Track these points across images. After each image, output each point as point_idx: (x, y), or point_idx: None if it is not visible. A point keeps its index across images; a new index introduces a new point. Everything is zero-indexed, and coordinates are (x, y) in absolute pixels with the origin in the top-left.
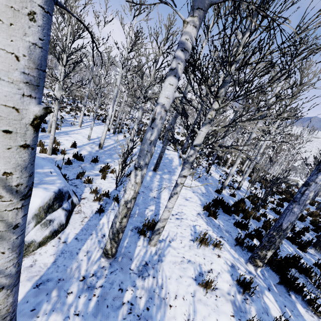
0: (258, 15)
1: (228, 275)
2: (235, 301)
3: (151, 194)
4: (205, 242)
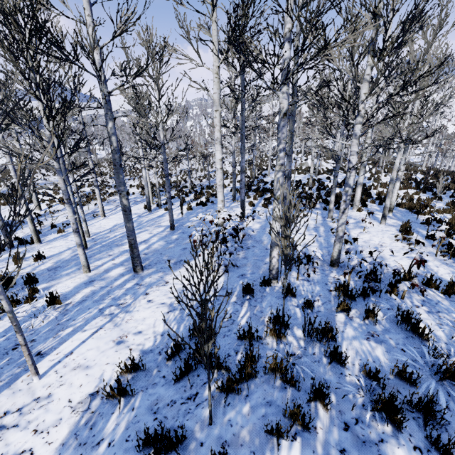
0: None
1: None
2: None
3: (41, 346)
4: None
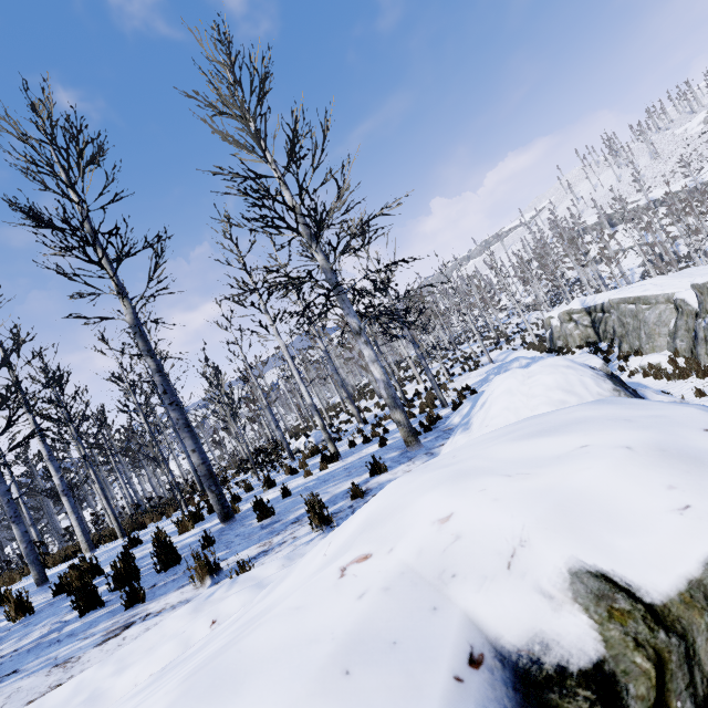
0: None
1: None
2: None
3: None
4: None
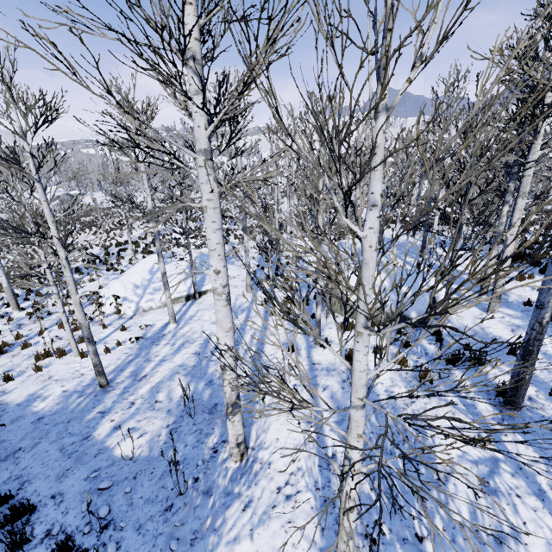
0: None
1: None
2: None
3: None
4: (522, 277)
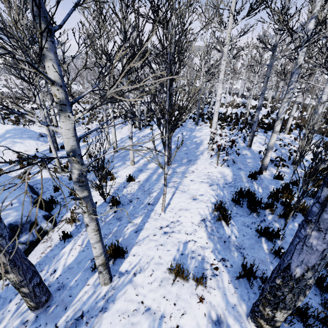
0: None
1: None
2: None
3: (146, 200)
4: (182, 275)
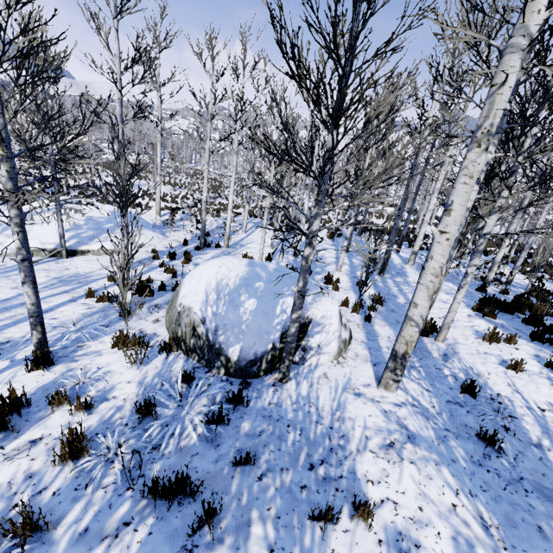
0: (543, 109)
1: (534, 361)
2: (550, 378)
3: (399, 301)
4: (496, 336)
